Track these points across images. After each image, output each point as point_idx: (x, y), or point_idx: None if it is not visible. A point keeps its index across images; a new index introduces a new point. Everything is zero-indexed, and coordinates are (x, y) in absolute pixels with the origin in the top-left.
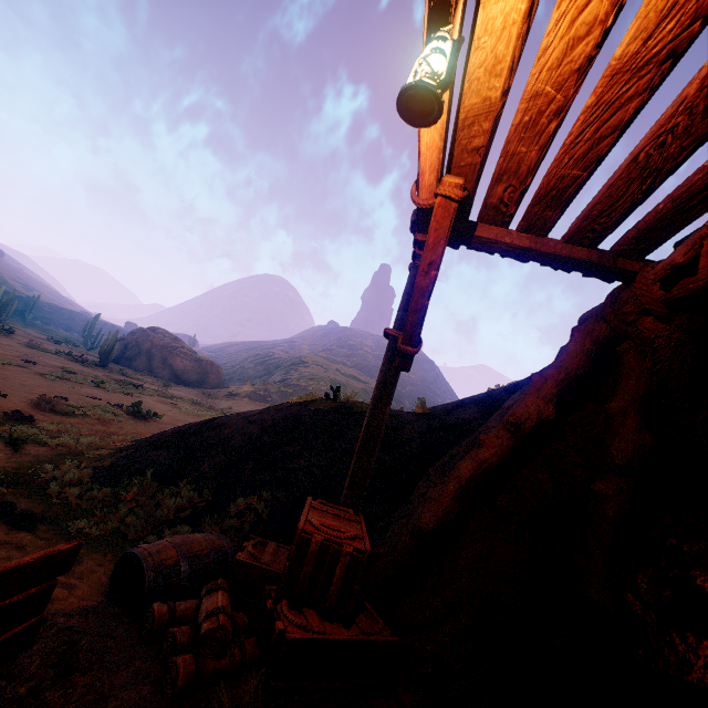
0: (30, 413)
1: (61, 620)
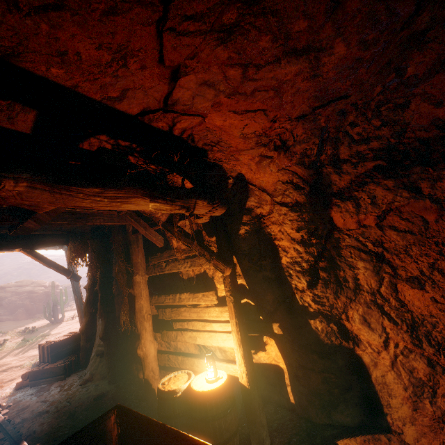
0: None
1: None
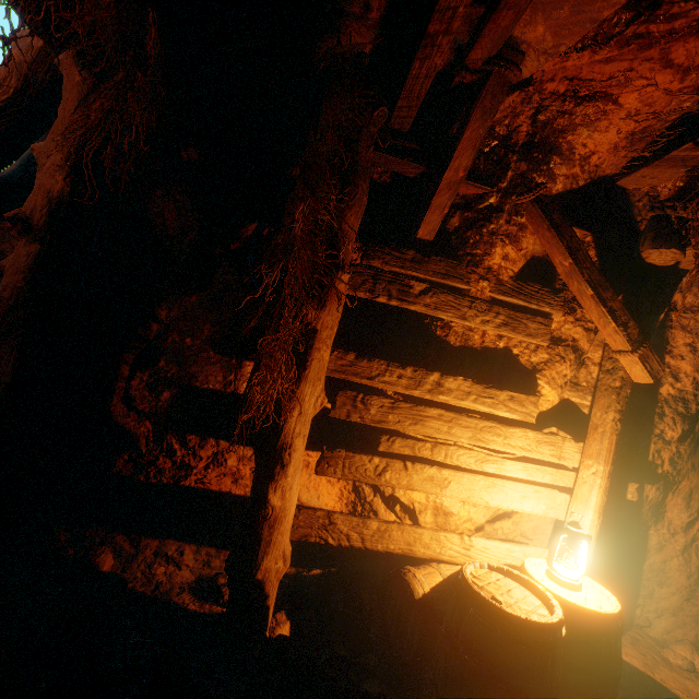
0: None
1: None
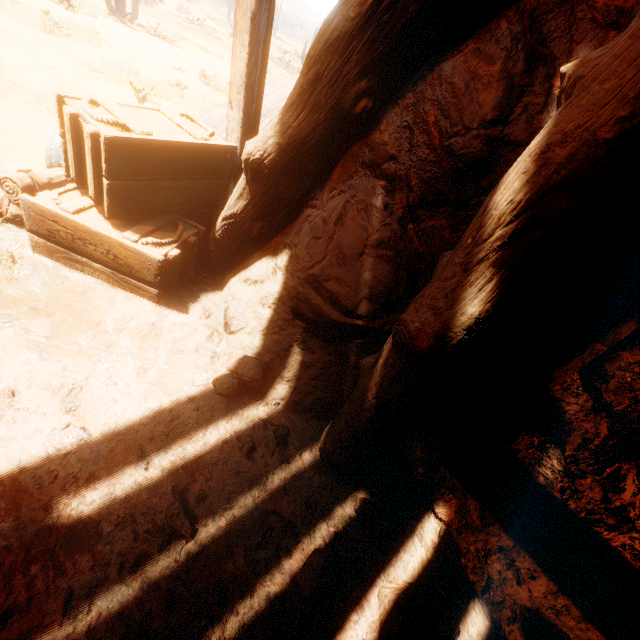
0: (190, 85)
1: (8, 167)
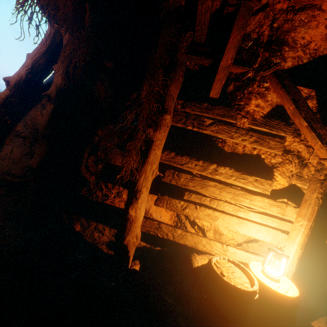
0: None
1: None
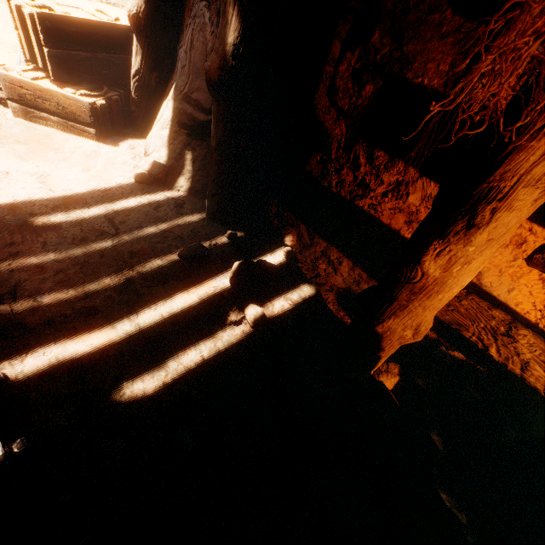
0: None
1: None
